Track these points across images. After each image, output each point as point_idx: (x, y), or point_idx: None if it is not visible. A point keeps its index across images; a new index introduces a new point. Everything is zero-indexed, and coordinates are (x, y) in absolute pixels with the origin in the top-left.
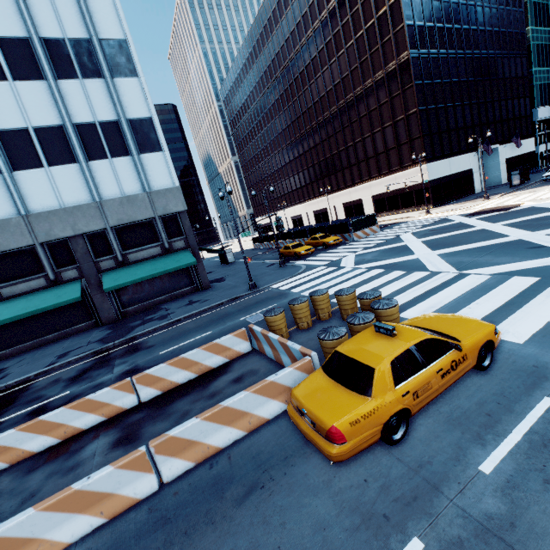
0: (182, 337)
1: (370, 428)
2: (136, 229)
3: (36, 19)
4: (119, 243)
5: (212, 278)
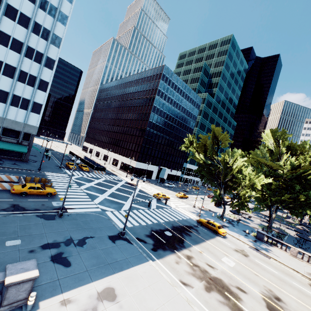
0: (2, 172)
1: (19, 191)
2: (12, 131)
3: (23, 65)
4: (2, 132)
5: (33, 159)
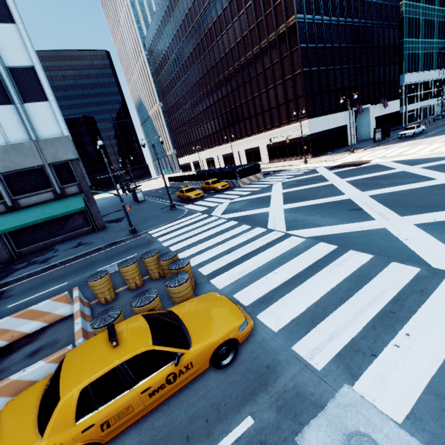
0: (41, 287)
1: None
2: (26, 175)
3: None
4: (8, 189)
5: (116, 217)
